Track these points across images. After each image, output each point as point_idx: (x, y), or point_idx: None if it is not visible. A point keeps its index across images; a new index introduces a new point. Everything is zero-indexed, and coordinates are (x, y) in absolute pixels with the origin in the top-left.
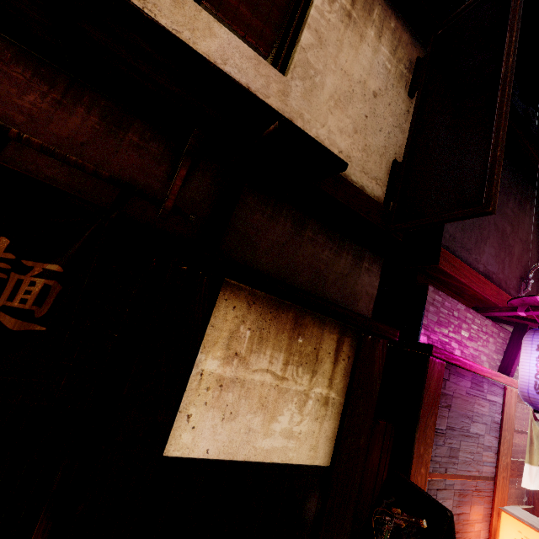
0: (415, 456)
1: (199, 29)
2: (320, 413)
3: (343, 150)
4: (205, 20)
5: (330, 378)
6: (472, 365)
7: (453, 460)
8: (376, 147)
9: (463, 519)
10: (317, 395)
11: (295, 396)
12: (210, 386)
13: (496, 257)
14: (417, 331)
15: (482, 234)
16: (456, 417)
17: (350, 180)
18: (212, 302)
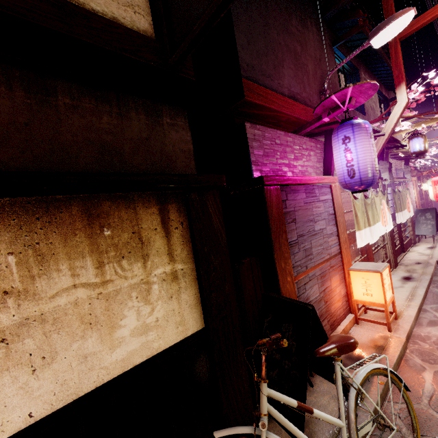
0: (279, 272)
1: None
2: (172, 290)
3: None
4: None
5: (169, 253)
6: (301, 179)
7: (309, 257)
8: None
9: (328, 291)
10: (160, 276)
11: (131, 291)
12: None
13: (295, 78)
14: (249, 170)
15: (277, 58)
16: (302, 225)
17: (91, 10)
18: None
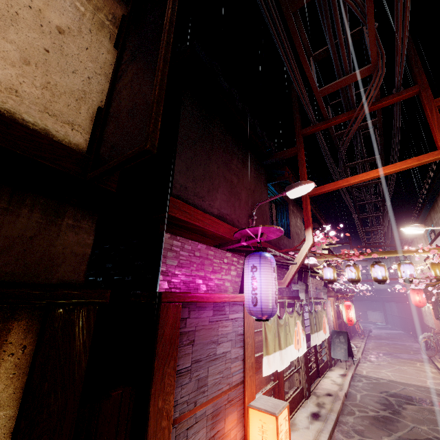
0: (152, 415)
1: None
2: None
3: (0, 79)
4: None
5: None
6: (209, 297)
7: (202, 389)
8: (68, 89)
9: (219, 436)
10: None
11: None
12: None
13: (228, 202)
14: (156, 279)
15: (213, 184)
16: (202, 348)
17: (21, 119)
18: None
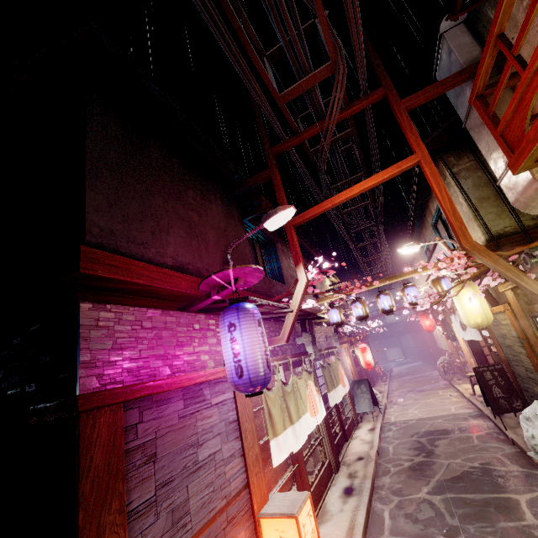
0: None
1: None
2: None
3: None
4: None
5: None
6: (172, 383)
7: (182, 522)
8: None
9: None
10: None
11: None
12: None
13: (188, 246)
14: (74, 377)
15: (160, 224)
16: (172, 460)
17: None
18: None
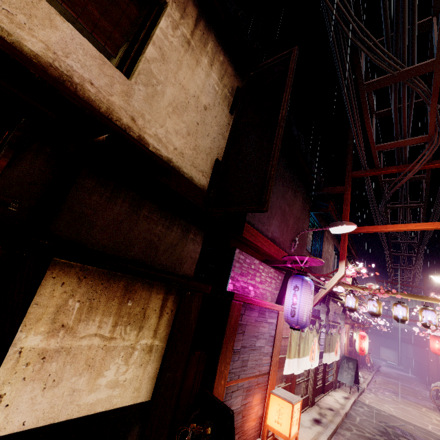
0: (218, 373)
1: (37, 16)
2: (145, 359)
3: (177, 147)
4: (46, 10)
5: (155, 330)
6: (259, 302)
7: (244, 368)
8: (204, 148)
9: (248, 406)
10: (142, 346)
11: (122, 351)
12: (31, 361)
13: (279, 227)
14: (227, 281)
15: (271, 212)
16: (248, 338)
17: (182, 171)
18: (37, 282)
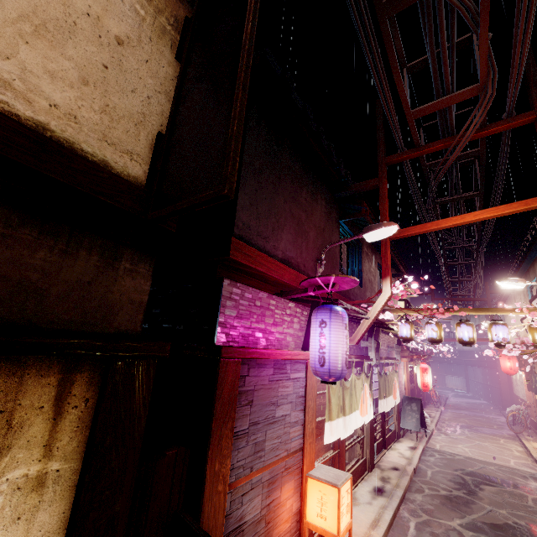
0: (208, 477)
1: None
2: (26, 505)
3: (59, 104)
4: None
5: (47, 444)
6: (270, 353)
7: (259, 454)
8: (127, 112)
9: (274, 505)
10: (14, 482)
11: None
12: None
13: (294, 243)
14: (214, 331)
15: (278, 222)
16: (260, 409)
17: (80, 150)
18: None
